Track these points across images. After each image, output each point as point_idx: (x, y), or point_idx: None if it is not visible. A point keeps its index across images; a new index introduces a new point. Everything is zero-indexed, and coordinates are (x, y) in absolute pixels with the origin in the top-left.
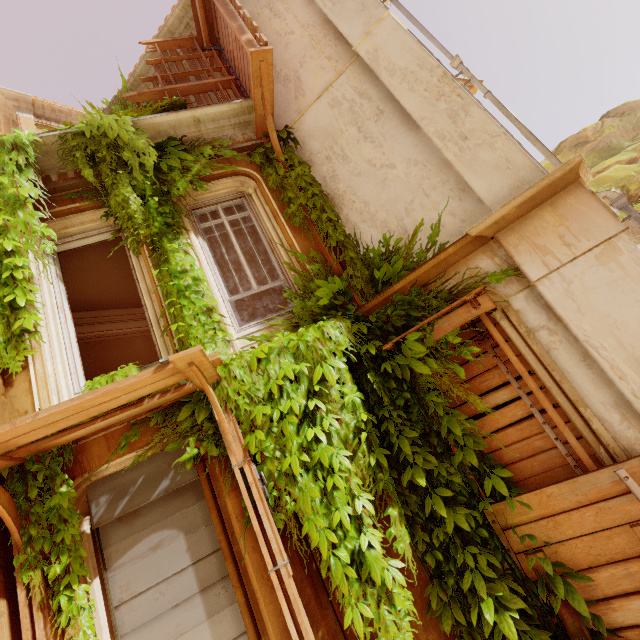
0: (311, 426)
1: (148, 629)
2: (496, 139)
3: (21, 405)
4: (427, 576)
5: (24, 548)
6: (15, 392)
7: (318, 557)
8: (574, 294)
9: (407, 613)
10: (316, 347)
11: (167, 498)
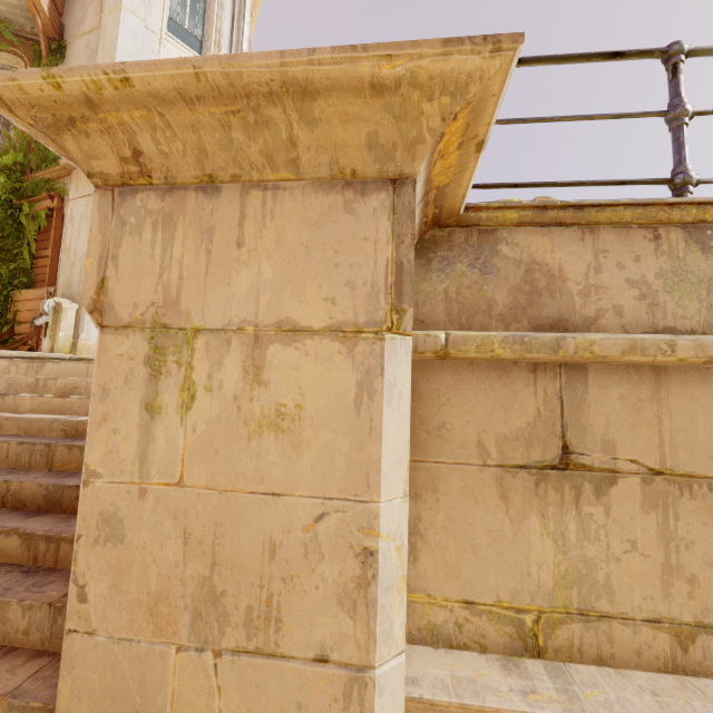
0: None
1: None
2: None
3: None
4: None
5: None
6: None
7: None
8: (74, 213)
9: None
10: None
11: None
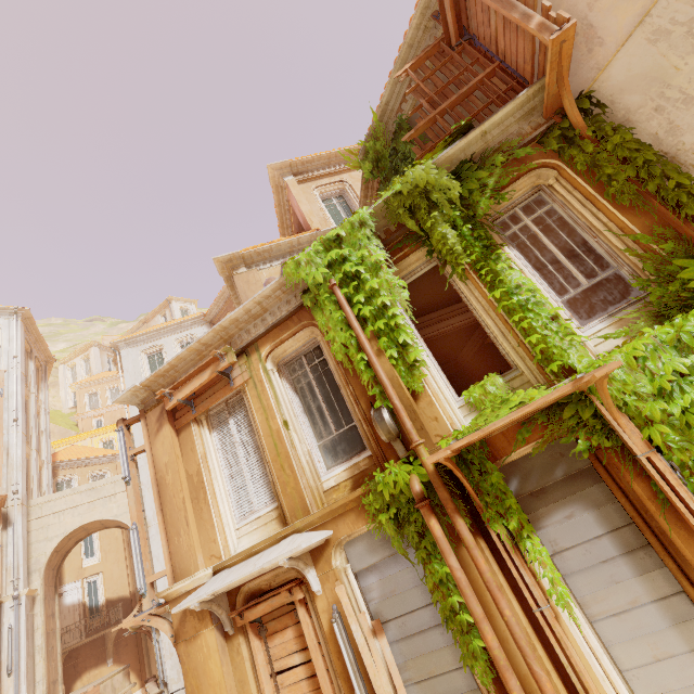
0: None
1: (584, 574)
2: None
3: (430, 413)
4: None
5: (485, 509)
6: (422, 405)
7: None
8: None
9: None
10: None
11: (565, 480)
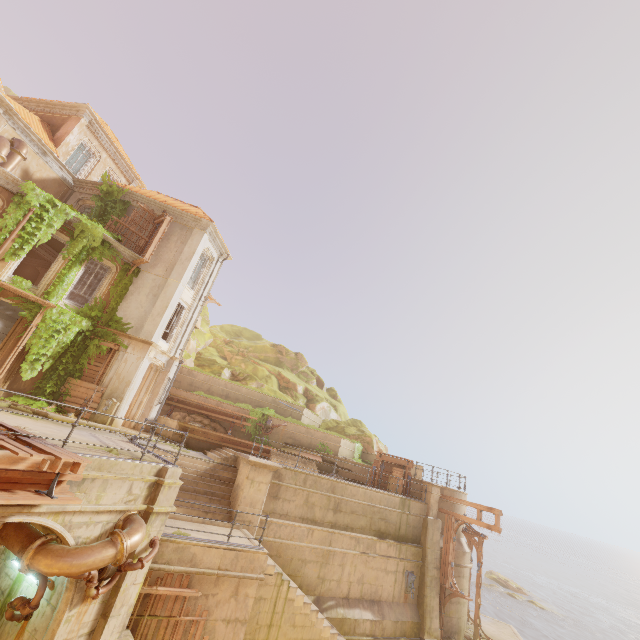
0: (56, 333)
1: None
2: (156, 326)
3: None
4: (42, 378)
5: None
6: (0, 264)
7: (29, 353)
8: (128, 359)
9: (29, 380)
10: (77, 322)
11: (7, 315)
